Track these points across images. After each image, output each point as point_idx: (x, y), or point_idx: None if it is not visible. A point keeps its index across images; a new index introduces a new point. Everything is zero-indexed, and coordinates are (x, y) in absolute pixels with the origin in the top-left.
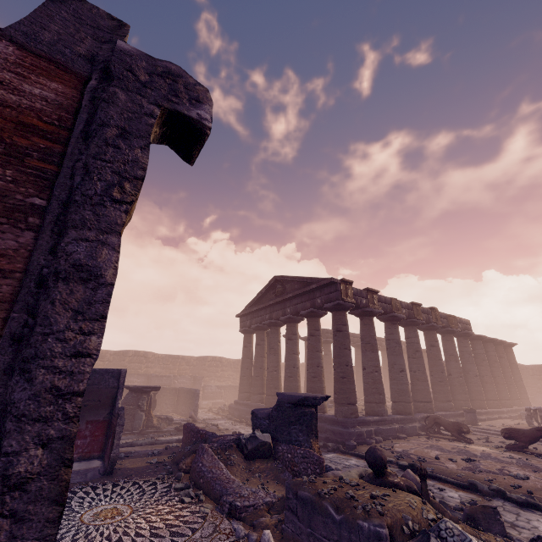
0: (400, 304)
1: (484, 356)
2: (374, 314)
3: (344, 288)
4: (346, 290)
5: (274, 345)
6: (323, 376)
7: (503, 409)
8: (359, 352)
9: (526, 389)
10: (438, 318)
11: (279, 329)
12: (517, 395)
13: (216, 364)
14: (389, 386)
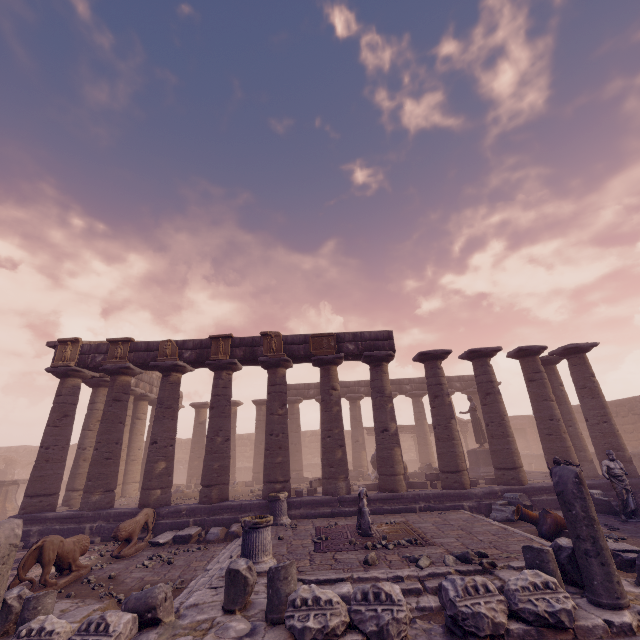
0: (175, 346)
1: (437, 389)
2: (114, 371)
3: (62, 350)
4: (64, 352)
5: (130, 423)
6: (83, 459)
7: (474, 489)
8: (352, 408)
9: (619, 441)
10: (273, 348)
11: (139, 404)
12: (563, 457)
13: (244, 443)
14: (421, 453)
